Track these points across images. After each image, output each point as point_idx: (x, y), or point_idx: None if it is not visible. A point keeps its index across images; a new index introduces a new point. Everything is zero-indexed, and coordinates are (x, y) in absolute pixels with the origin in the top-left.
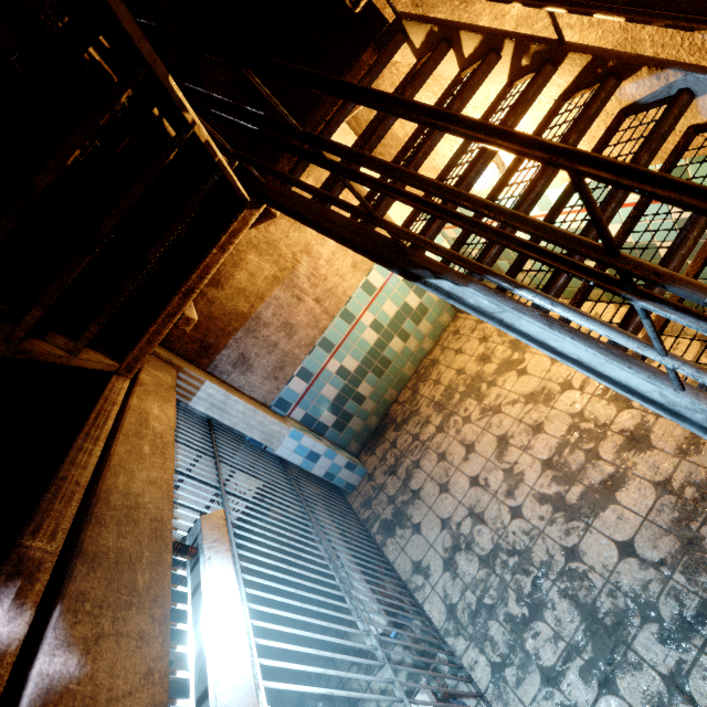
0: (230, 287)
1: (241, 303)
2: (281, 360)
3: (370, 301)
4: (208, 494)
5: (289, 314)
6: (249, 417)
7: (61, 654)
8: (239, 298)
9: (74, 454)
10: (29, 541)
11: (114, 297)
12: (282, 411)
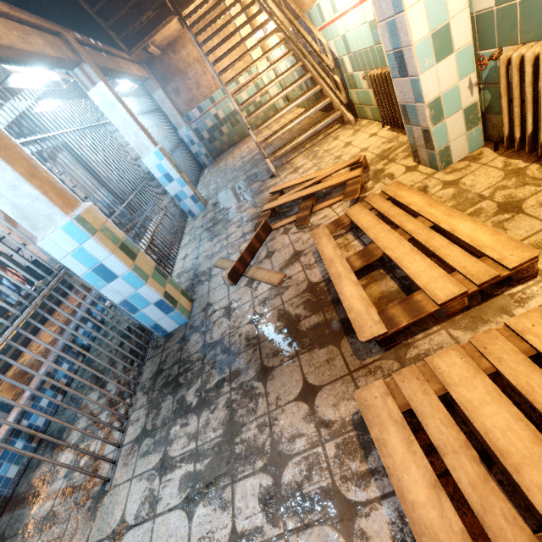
0: (179, 56)
1: (182, 65)
2: (192, 98)
3: (236, 88)
4: (143, 107)
5: (200, 78)
6: (172, 111)
7: (104, 54)
8: (181, 62)
9: (112, 48)
10: (103, 45)
11: (130, 27)
12: (187, 121)
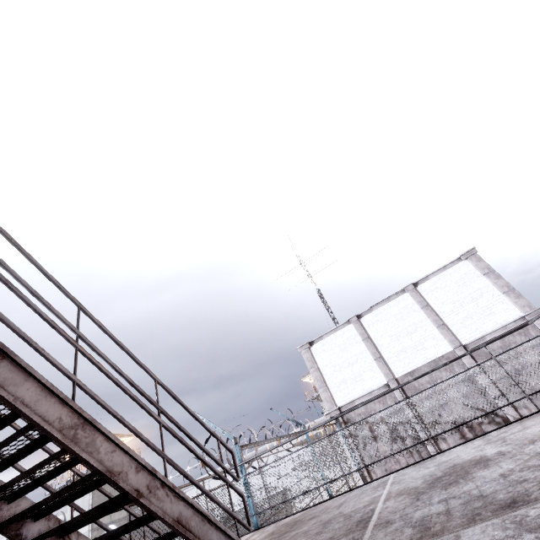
0: None
1: None
2: None
3: None
4: None
5: None
6: None
7: None
8: None
9: None
10: None
11: None
12: None
